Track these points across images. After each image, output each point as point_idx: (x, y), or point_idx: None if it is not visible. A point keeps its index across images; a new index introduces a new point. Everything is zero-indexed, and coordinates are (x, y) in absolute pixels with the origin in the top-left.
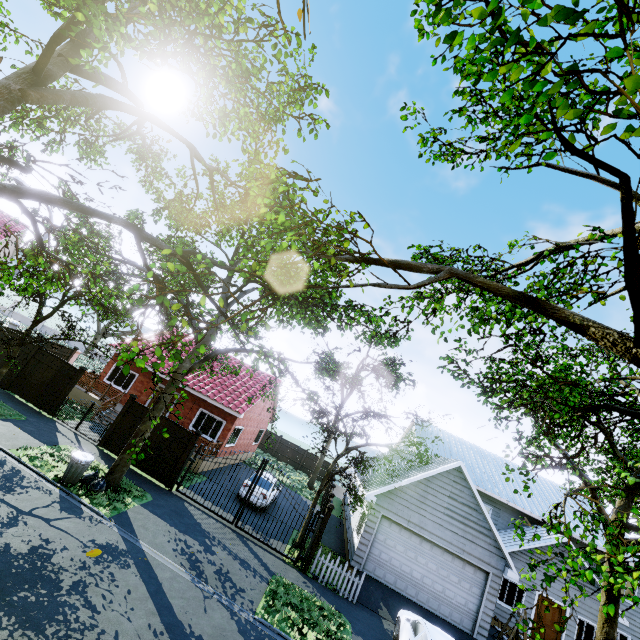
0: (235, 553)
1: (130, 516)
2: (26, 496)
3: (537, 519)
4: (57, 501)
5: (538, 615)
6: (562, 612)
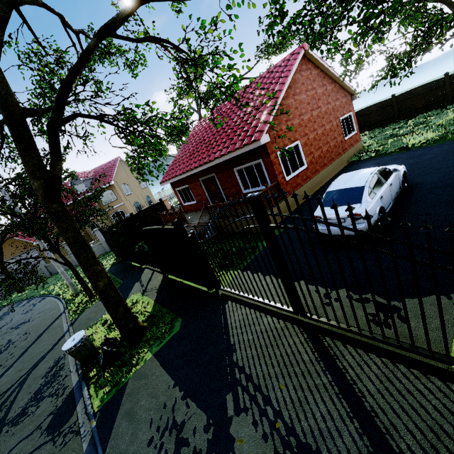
0: (288, 421)
1: (126, 392)
2: (28, 420)
3: None
4: (57, 409)
5: None
6: None
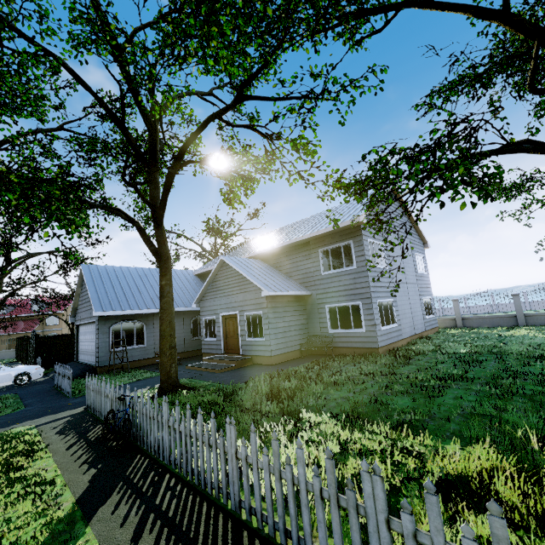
0: None
1: None
2: None
3: (257, 256)
4: None
5: (226, 333)
6: (237, 319)
